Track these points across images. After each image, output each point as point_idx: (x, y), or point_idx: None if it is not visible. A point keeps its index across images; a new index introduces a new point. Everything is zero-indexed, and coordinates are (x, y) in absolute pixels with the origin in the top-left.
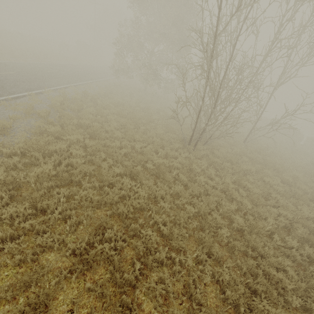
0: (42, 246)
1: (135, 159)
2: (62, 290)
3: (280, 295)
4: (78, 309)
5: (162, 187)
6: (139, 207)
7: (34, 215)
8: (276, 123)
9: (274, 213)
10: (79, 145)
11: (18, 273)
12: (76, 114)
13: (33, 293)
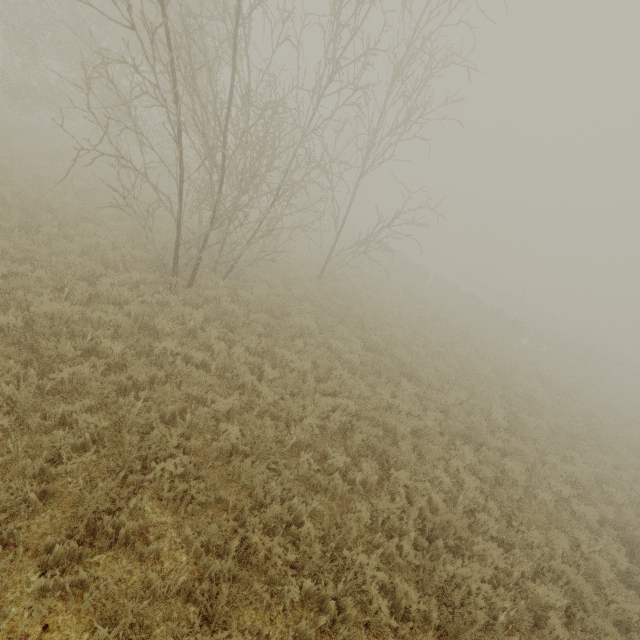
0: None
1: None
2: None
3: (275, 583)
4: None
5: (21, 373)
6: None
7: None
8: (368, 241)
9: (325, 405)
10: None
11: None
12: None
13: None
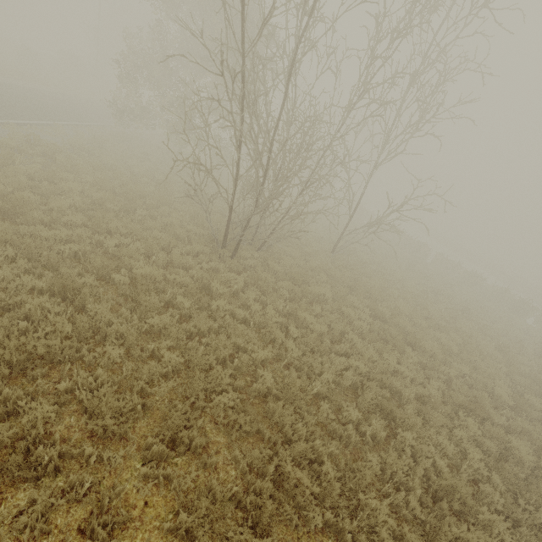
0: None
1: (91, 265)
2: None
3: (301, 508)
4: None
5: (129, 317)
6: (51, 356)
7: None
8: (378, 223)
9: (339, 364)
10: None
11: None
12: None
13: None
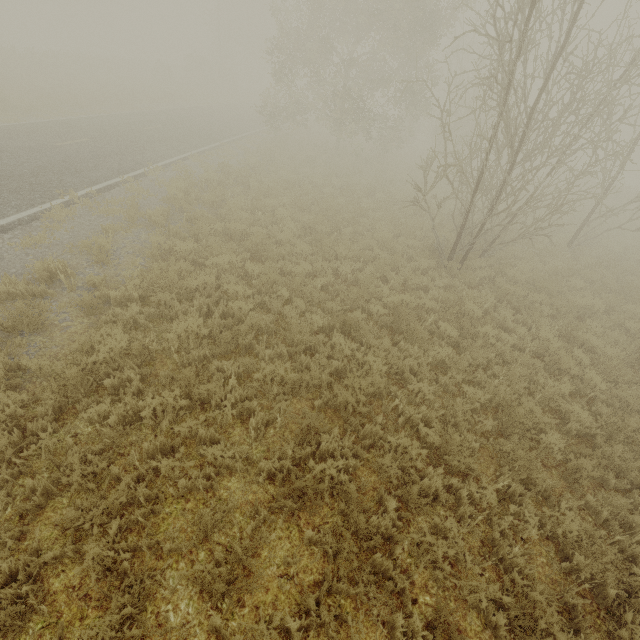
0: (213, 465)
1: (345, 297)
2: (266, 541)
3: None
4: (298, 574)
5: (410, 351)
6: (371, 393)
7: (188, 409)
8: None
9: None
10: (236, 276)
11: (187, 510)
12: (215, 213)
13: (217, 544)
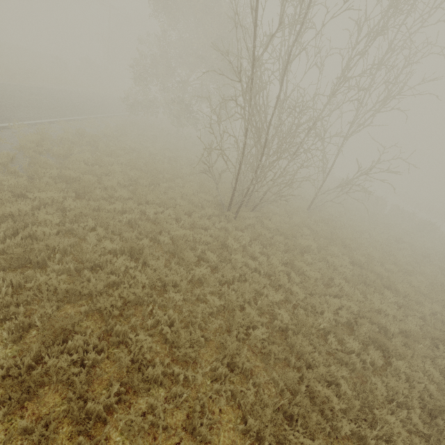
0: None
1: (142, 230)
2: None
3: (328, 419)
4: None
5: (177, 270)
6: (135, 300)
7: None
8: (348, 184)
9: (334, 304)
10: (55, 208)
11: None
12: (61, 162)
13: None
